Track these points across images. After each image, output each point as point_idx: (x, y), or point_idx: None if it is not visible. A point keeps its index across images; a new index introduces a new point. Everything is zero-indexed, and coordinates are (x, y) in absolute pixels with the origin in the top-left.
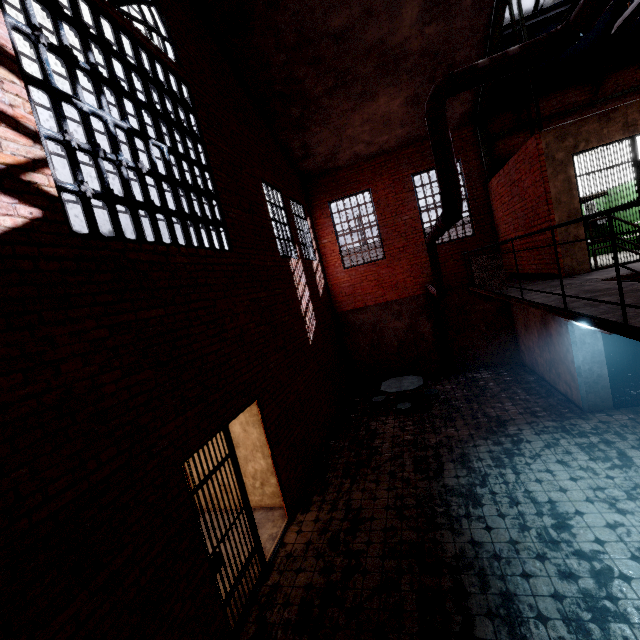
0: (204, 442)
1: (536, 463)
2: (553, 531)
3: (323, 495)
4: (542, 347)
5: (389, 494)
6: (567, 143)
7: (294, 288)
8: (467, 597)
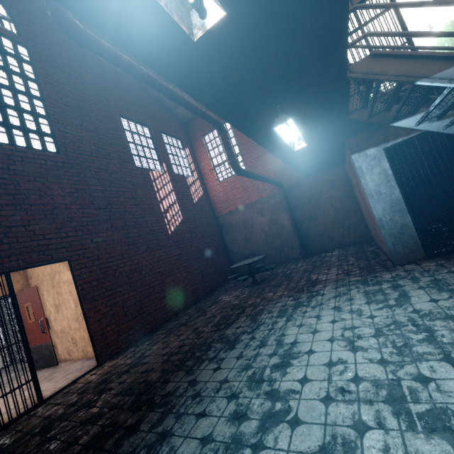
0: None
1: (312, 311)
2: (269, 370)
3: (137, 347)
4: (368, 215)
5: (177, 344)
6: None
7: (152, 191)
8: (132, 434)
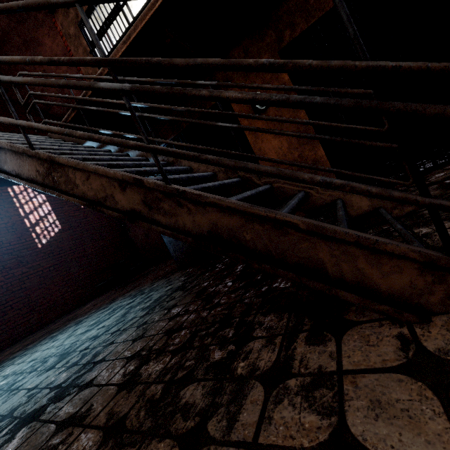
0: None
1: (67, 332)
2: None
3: None
4: None
5: None
6: (71, 15)
7: (12, 208)
8: None
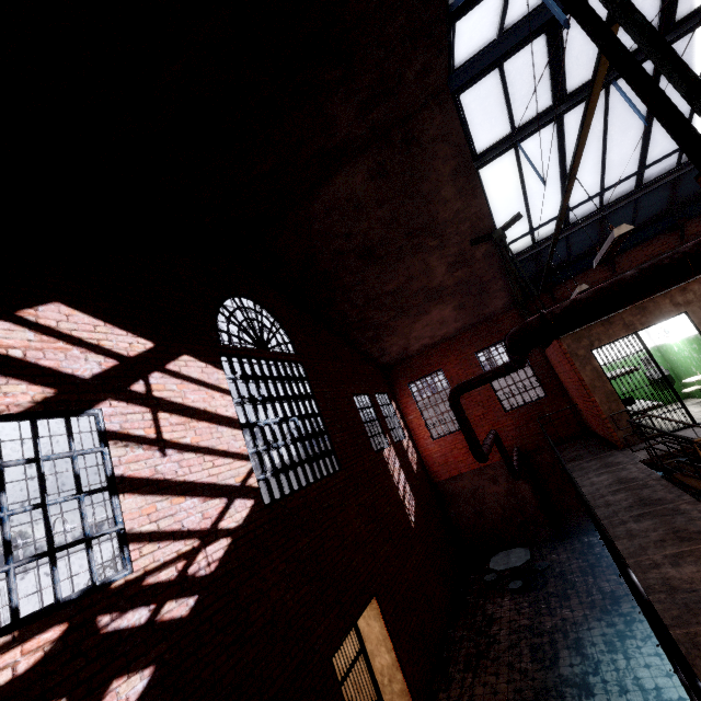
0: (343, 639)
1: (646, 646)
2: None
3: (448, 691)
4: None
5: (508, 687)
6: (583, 343)
7: (390, 476)
8: None
